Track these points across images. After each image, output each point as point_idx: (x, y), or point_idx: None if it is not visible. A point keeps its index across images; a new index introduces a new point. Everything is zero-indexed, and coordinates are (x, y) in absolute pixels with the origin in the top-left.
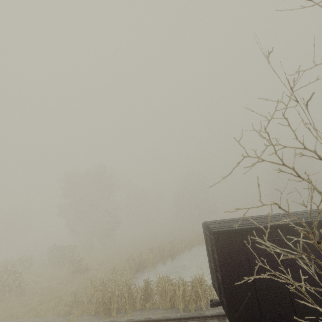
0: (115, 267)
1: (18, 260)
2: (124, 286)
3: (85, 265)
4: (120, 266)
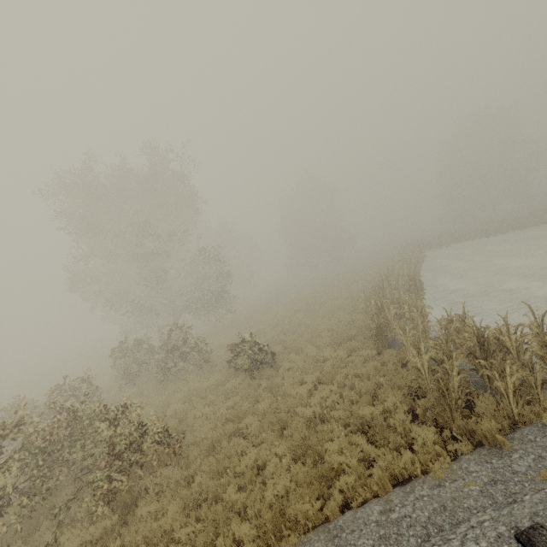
0: (330, 336)
1: (55, 392)
2: (539, 327)
3: (267, 348)
4: (334, 332)
